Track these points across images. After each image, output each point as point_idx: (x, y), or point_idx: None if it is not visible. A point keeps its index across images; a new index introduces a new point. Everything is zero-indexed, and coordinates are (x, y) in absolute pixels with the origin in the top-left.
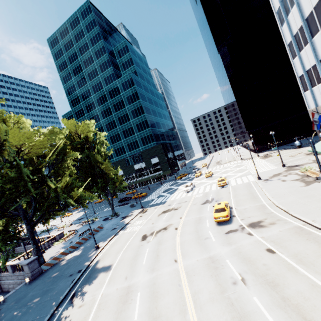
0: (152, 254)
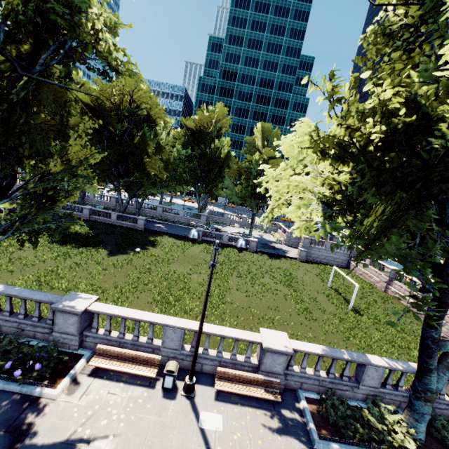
0: None
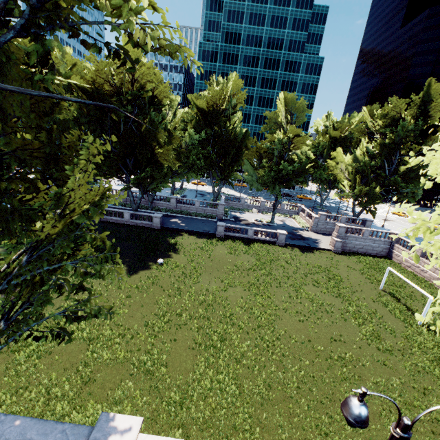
0: (437, 237)
